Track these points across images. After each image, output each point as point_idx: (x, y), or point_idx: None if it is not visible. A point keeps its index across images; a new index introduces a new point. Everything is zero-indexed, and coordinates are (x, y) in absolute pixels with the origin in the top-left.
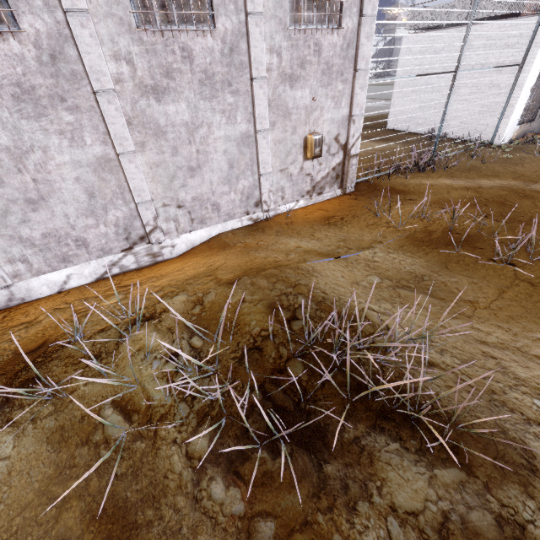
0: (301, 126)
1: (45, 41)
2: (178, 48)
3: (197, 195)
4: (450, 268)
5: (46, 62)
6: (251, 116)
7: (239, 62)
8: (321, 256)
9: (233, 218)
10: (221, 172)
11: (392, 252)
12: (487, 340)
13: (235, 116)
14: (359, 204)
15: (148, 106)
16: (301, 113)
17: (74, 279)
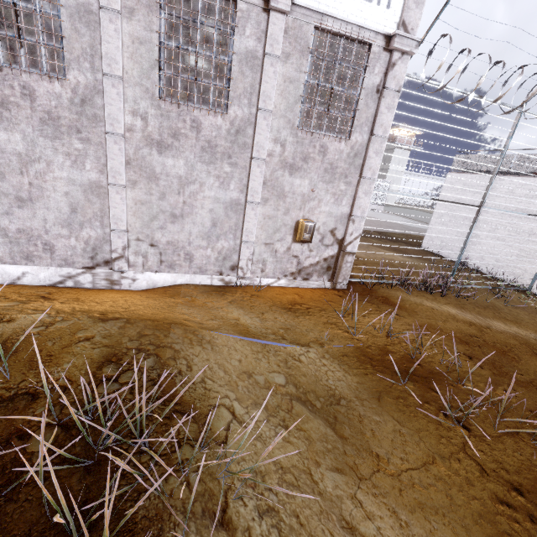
0: (295, 210)
1: (81, 90)
2: (189, 119)
3: (173, 240)
4: (381, 402)
5: (77, 103)
6: (244, 187)
7: (243, 142)
8: (242, 332)
9: (204, 273)
10: (203, 227)
11: (327, 358)
12: (359, 526)
13: (229, 183)
14: (339, 301)
15: (150, 155)
16: (297, 198)
17: (28, 278)
